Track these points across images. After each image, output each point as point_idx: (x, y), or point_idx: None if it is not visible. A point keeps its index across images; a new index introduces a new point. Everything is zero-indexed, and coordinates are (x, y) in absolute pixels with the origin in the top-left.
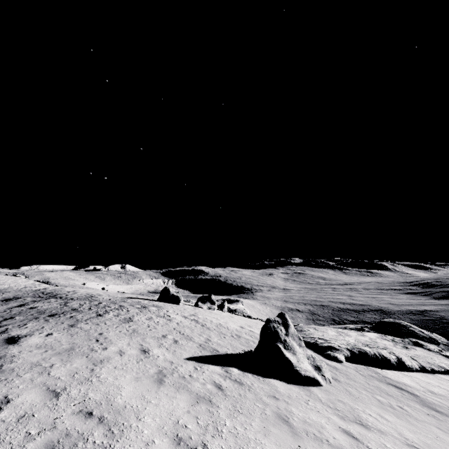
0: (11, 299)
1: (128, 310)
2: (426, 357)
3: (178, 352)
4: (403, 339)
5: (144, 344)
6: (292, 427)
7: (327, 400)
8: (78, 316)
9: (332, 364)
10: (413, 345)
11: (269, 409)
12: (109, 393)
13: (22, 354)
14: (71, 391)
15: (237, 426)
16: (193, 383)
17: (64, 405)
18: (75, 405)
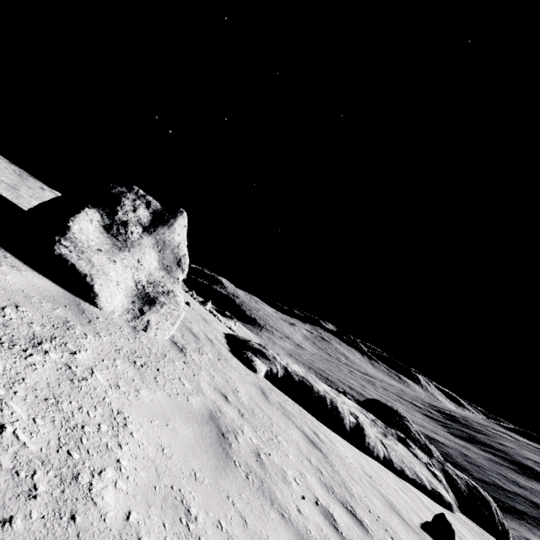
0: None
1: None
2: (405, 457)
3: None
4: (389, 427)
5: None
6: None
7: (5, 287)
8: None
9: (228, 357)
10: (397, 439)
11: None
12: None
13: None
14: None
15: None
16: None
17: None
18: None
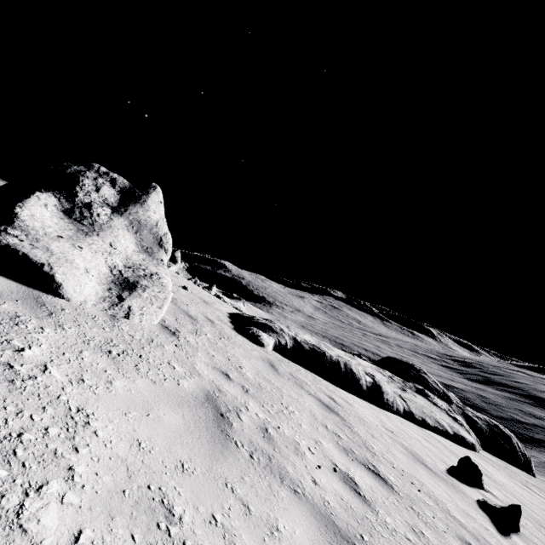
0: None
1: None
2: (425, 408)
3: None
4: (406, 382)
5: None
6: None
7: None
8: None
9: (231, 335)
10: (415, 392)
11: None
12: None
13: None
14: None
15: None
16: None
17: None
18: None
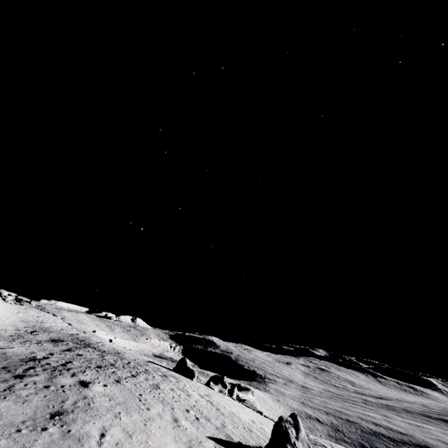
0: (57, 341)
1: (154, 376)
2: None
3: (200, 429)
4: None
5: (174, 413)
6: None
7: None
8: (118, 372)
9: None
10: None
11: None
12: (161, 446)
13: (96, 398)
14: (138, 436)
15: None
16: None
17: (137, 444)
18: (143, 447)
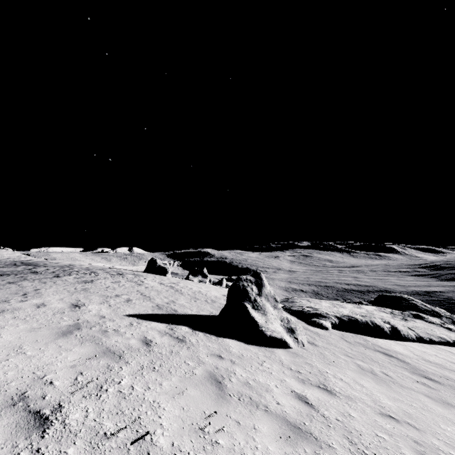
0: None
1: (97, 275)
2: (426, 328)
3: (122, 309)
4: (403, 312)
5: (83, 300)
6: (222, 389)
7: (291, 362)
8: (31, 276)
9: (314, 330)
10: (413, 318)
11: (201, 368)
12: None
13: None
14: None
15: (136, 386)
16: (112, 337)
17: None
18: None
